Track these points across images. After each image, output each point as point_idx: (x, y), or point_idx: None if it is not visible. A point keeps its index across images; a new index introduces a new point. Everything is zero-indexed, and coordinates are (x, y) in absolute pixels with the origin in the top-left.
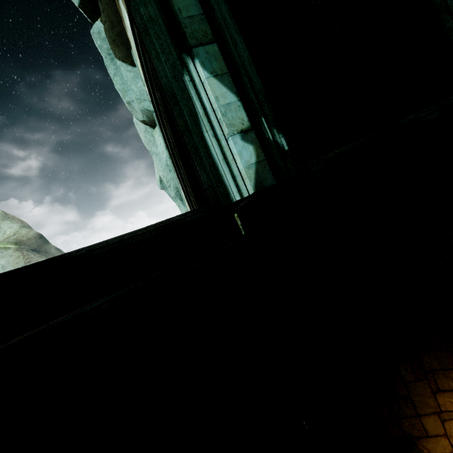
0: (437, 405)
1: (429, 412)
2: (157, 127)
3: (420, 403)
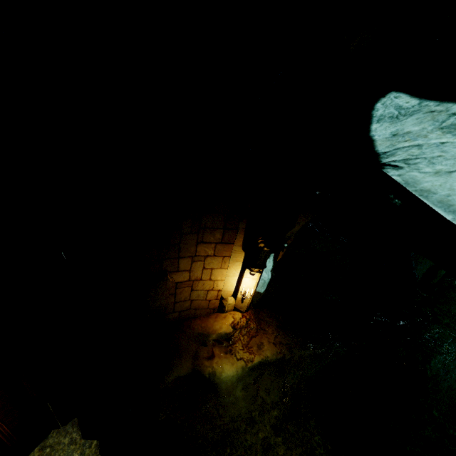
0: (195, 251)
1: (188, 256)
2: None
3: (185, 250)
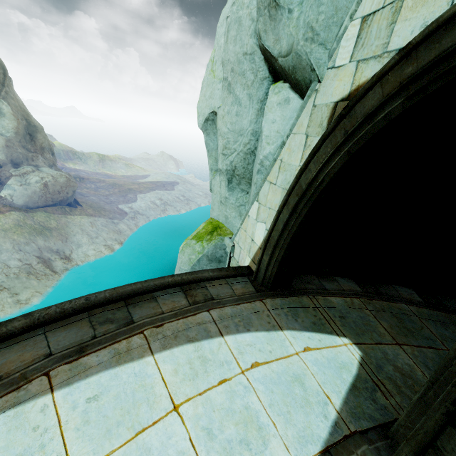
0: None
1: None
2: (286, 85)
3: None
